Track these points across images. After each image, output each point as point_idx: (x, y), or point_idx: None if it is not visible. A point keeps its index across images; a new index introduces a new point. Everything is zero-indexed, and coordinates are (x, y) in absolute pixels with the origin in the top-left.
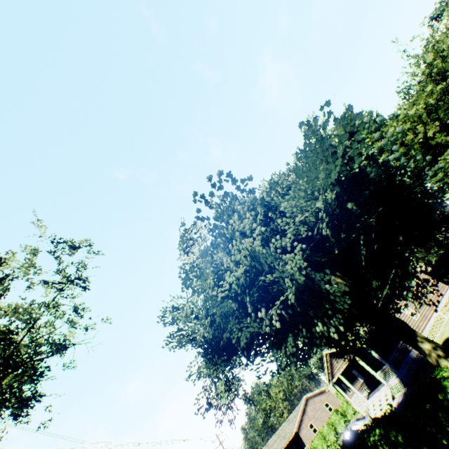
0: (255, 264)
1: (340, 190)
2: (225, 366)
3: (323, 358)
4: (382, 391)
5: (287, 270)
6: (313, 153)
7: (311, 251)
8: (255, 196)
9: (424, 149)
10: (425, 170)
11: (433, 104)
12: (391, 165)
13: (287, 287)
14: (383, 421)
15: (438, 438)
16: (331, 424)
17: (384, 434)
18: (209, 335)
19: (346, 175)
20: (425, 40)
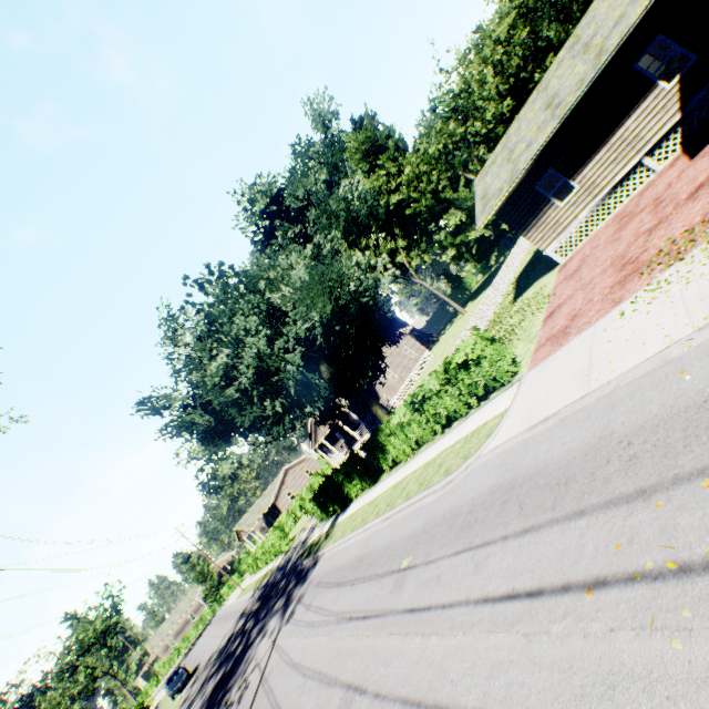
0: (259, 361)
1: (332, 317)
2: (226, 446)
3: (309, 427)
4: (357, 447)
5: (288, 368)
6: (316, 288)
7: (308, 347)
8: (261, 296)
9: (435, 202)
10: (385, 304)
11: (452, 147)
12: (364, 305)
13: (288, 383)
14: (347, 463)
15: (380, 467)
16: (310, 486)
17: (346, 471)
18: (205, 422)
19: (337, 307)
20: (459, 61)
